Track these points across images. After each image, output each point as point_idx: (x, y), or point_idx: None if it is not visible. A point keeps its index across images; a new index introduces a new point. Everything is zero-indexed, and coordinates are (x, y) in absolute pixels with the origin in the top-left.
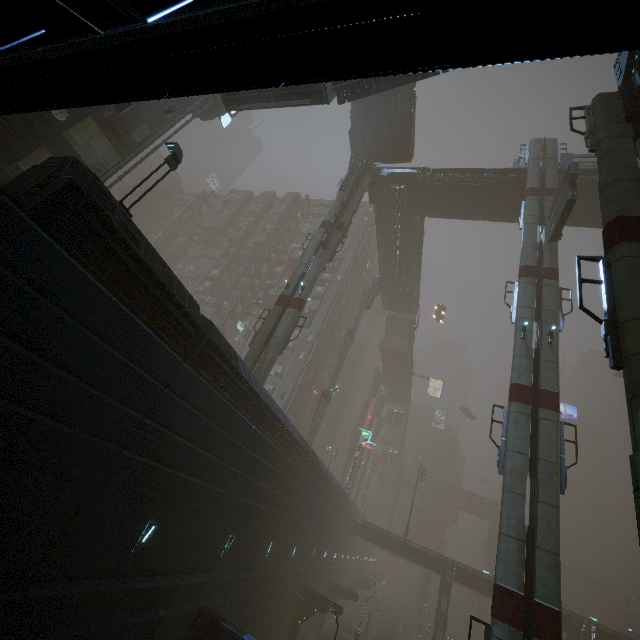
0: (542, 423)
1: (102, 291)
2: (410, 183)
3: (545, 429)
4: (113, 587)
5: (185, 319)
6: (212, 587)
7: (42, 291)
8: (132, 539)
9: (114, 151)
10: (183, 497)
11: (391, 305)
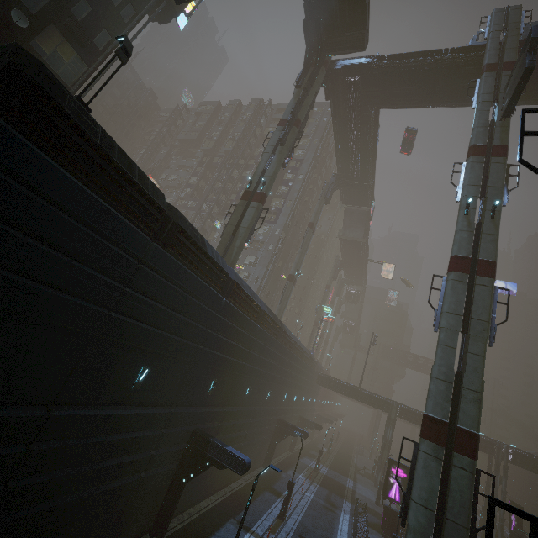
0: (477, 288)
1: (63, 173)
2: (365, 74)
3: (479, 293)
4: (120, 411)
5: (150, 205)
6: (202, 416)
7: (6, 172)
8: (131, 379)
9: (80, 60)
10: (168, 350)
11: (348, 199)
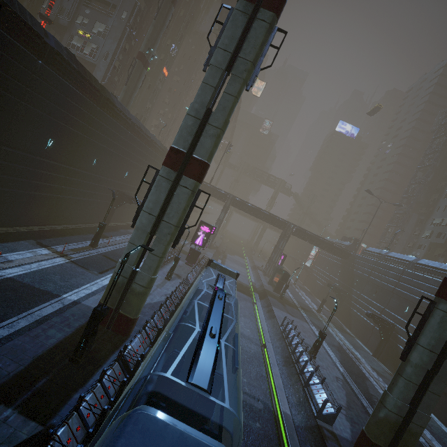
0: (256, 24)
1: None
2: None
3: (256, 30)
4: None
5: None
6: None
7: None
8: None
9: None
10: None
11: None
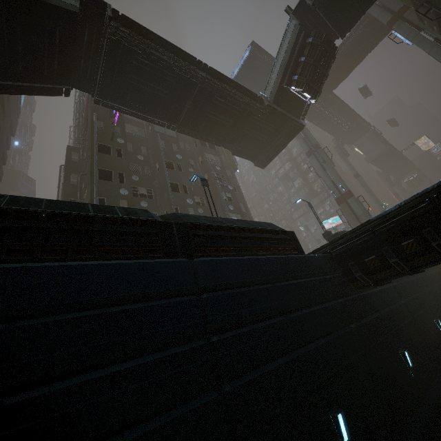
0: None
1: None
2: None
3: None
4: None
5: None
6: None
7: None
8: None
9: None
10: None
11: (353, 140)
